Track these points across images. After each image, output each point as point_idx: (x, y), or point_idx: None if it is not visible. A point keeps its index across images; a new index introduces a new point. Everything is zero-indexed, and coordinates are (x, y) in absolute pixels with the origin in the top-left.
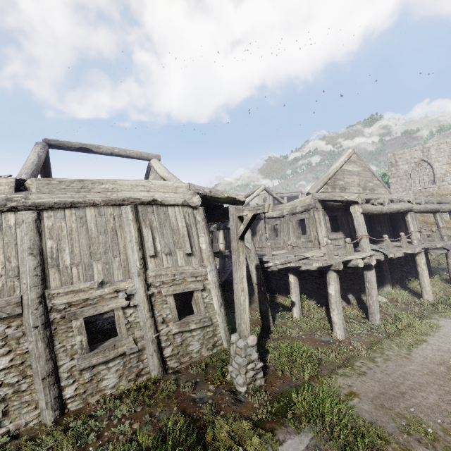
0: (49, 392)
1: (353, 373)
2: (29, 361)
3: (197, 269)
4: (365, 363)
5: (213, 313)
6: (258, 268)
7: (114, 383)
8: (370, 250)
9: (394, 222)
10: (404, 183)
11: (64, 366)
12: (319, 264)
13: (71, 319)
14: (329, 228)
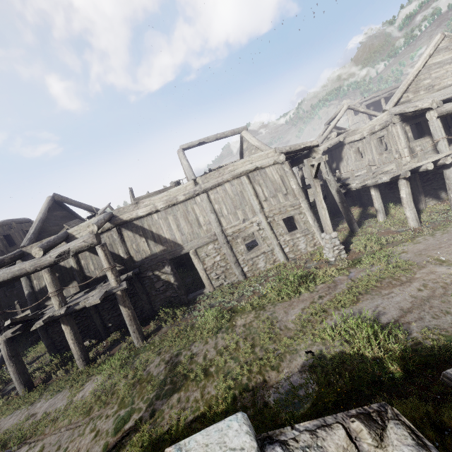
0: (238, 269)
1: (410, 244)
2: (227, 257)
3: (293, 202)
4: (424, 238)
5: (309, 226)
6: (338, 191)
7: (263, 265)
8: (448, 150)
9: None
10: None
11: (240, 259)
12: (387, 177)
13: (236, 239)
14: (411, 137)
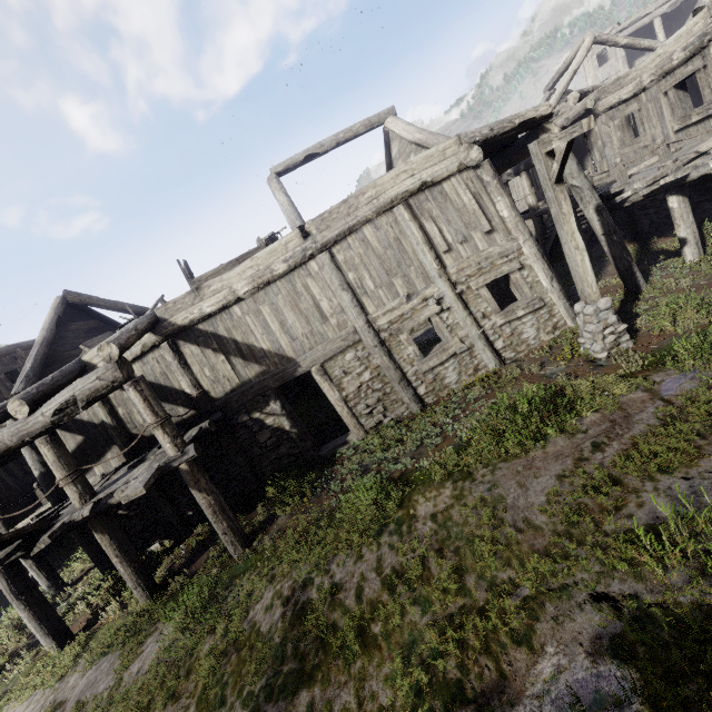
0: (407, 391)
1: None
2: (383, 373)
3: (505, 246)
4: None
5: (542, 292)
6: (600, 210)
7: (456, 380)
8: None
9: None
10: None
11: (409, 372)
12: None
13: (398, 335)
14: None
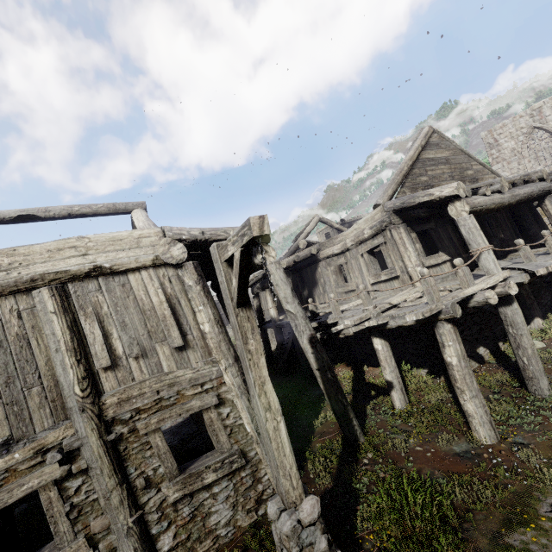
0: None
1: (546, 546)
2: None
3: (201, 370)
4: None
5: (246, 441)
6: (314, 341)
7: None
8: (500, 270)
9: (519, 220)
10: (514, 167)
11: None
12: (417, 315)
13: None
14: (421, 251)
